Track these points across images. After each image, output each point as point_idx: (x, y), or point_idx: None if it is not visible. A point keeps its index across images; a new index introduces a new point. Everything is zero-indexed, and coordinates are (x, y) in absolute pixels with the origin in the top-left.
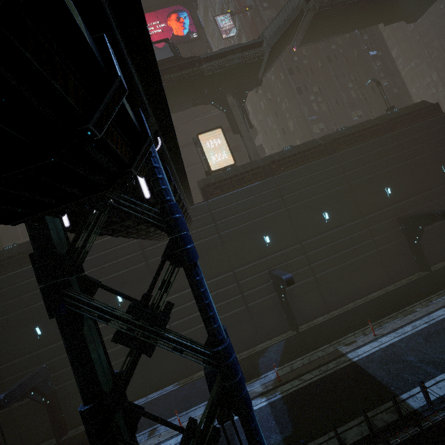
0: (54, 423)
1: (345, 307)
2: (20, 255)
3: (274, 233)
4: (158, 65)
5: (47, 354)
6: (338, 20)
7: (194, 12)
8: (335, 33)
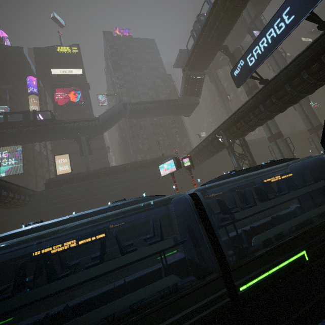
0: None
1: None
2: None
3: (79, 210)
4: (41, 121)
5: None
6: (145, 113)
7: (85, 92)
8: (147, 116)
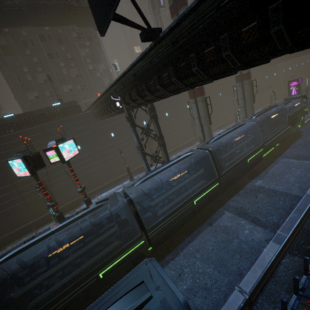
0: None
1: None
2: None
3: None
4: None
5: None
6: (13, 17)
7: None
8: (21, 24)
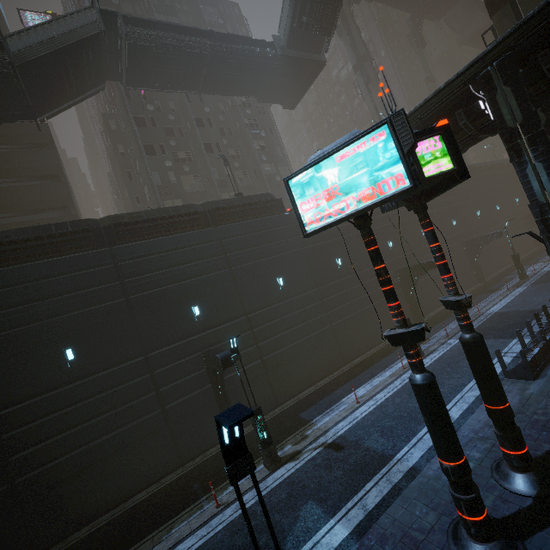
0: None
1: (69, 539)
2: None
3: None
4: None
5: None
6: (182, 70)
7: None
8: (186, 87)
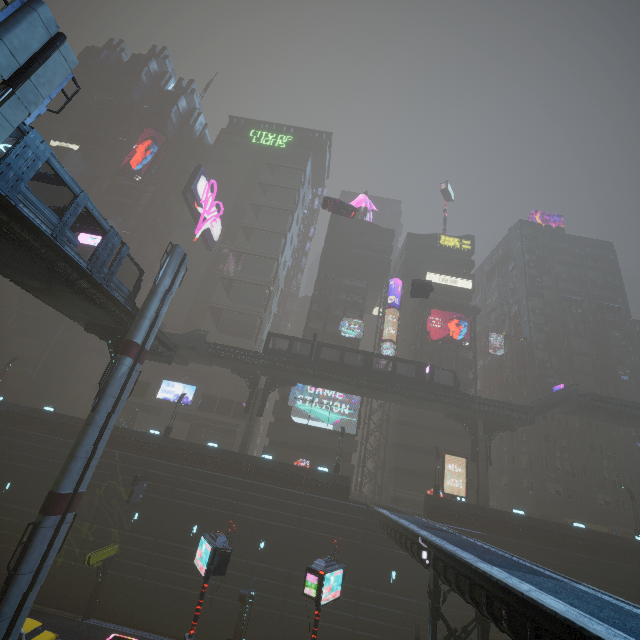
0: (237, 638)
1: None
2: (280, 473)
3: None
4: (439, 386)
5: (259, 570)
6: (607, 416)
7: (473, 324)
8: (601, 419)
